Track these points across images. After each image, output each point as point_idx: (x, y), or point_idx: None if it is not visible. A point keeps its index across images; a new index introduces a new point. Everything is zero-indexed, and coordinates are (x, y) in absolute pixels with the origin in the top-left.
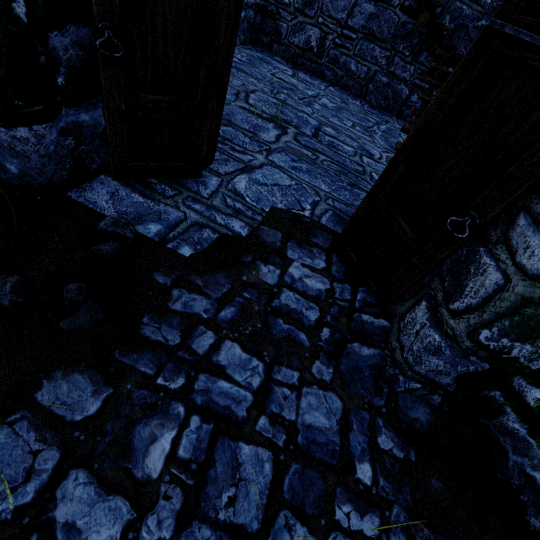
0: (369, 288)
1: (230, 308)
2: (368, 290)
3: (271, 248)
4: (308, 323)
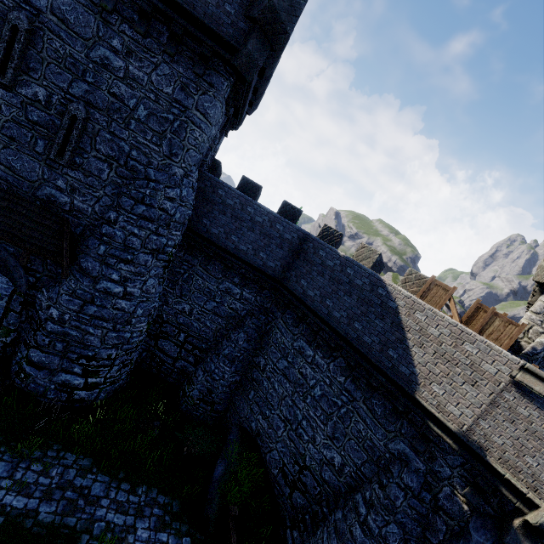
0: None
1: None
2: None
3: None
4: None
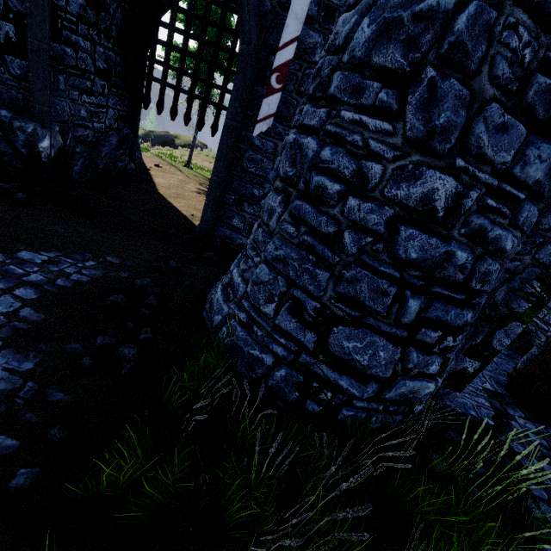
0: (550, 425)
1: (526, 446)
2: (550, 425)
3: (503, 411)
4: (547, 447)
